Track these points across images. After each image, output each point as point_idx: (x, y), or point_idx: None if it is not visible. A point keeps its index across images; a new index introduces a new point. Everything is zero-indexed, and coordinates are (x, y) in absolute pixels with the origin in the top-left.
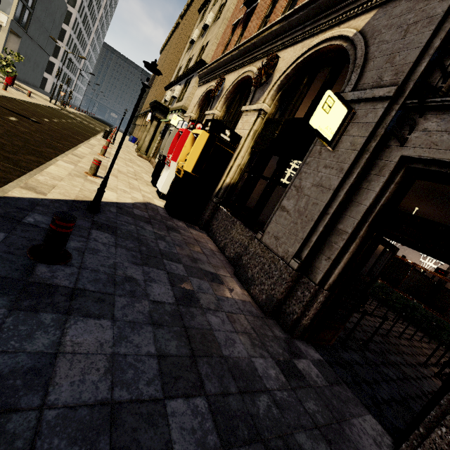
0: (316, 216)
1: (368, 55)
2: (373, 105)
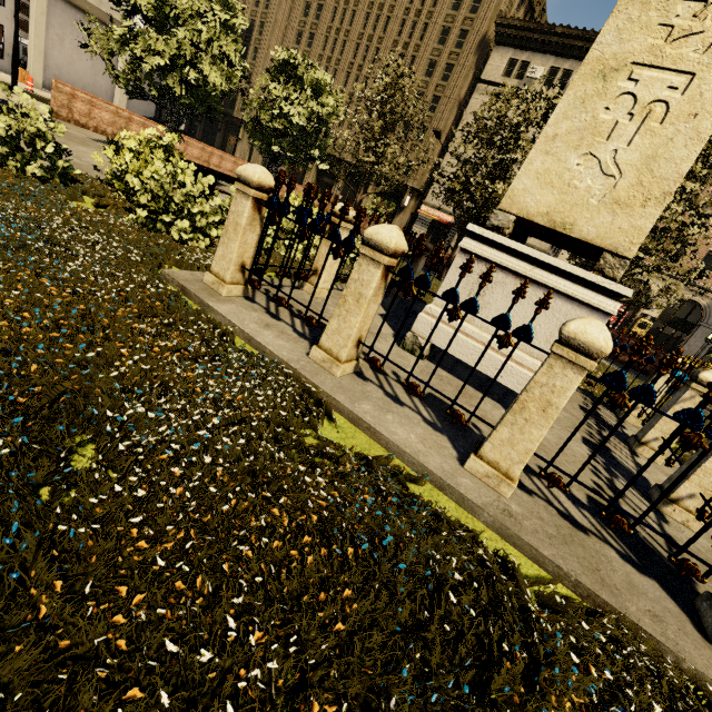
0: (695, 353)
1: (710, 315)
2: (711, 330)
